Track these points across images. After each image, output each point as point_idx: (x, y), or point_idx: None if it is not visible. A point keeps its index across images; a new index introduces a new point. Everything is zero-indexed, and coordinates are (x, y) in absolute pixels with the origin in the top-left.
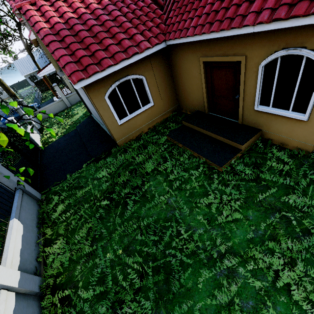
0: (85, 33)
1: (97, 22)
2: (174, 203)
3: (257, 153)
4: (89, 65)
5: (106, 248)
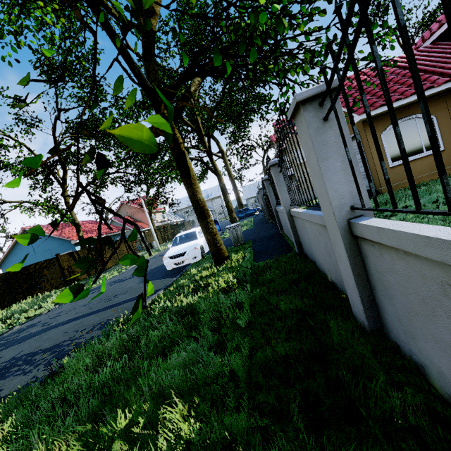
0: (372, 88)
1: None
2: None
3: None
4: (375, 102)
5: None
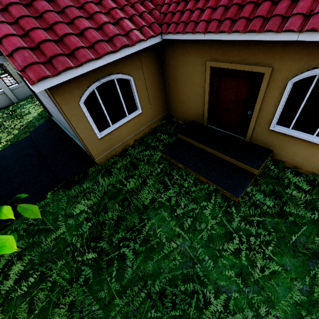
0: (45, 4)
1: None
2: (190, 251)
3: (271, 178)
4: (55, 56)
5: None
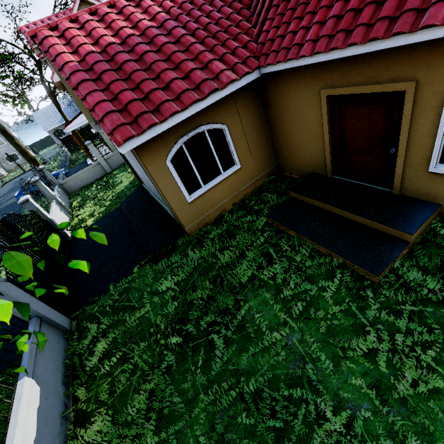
0: (133, 64)
1: (150, 47)
2: (300, 346)
3: (440, 248)
4: (141, 114)
5: (182, 435)
